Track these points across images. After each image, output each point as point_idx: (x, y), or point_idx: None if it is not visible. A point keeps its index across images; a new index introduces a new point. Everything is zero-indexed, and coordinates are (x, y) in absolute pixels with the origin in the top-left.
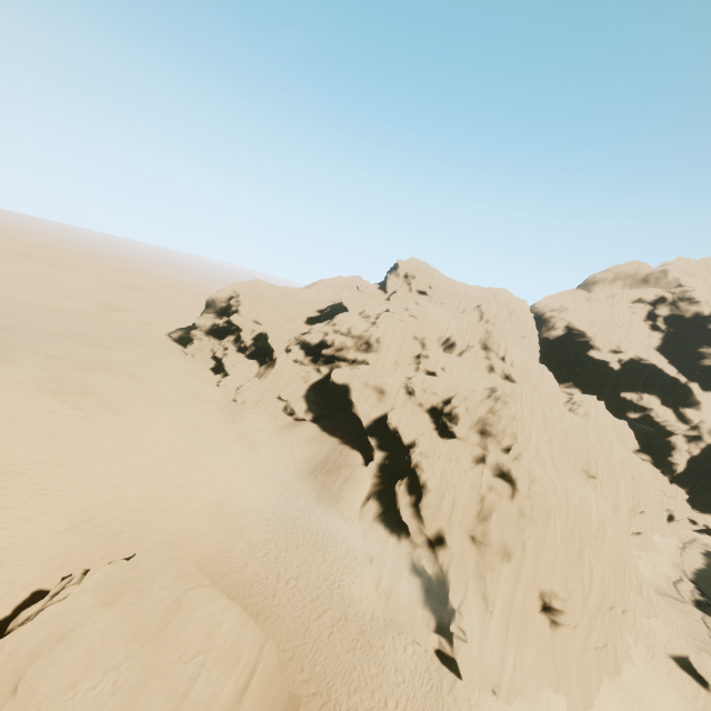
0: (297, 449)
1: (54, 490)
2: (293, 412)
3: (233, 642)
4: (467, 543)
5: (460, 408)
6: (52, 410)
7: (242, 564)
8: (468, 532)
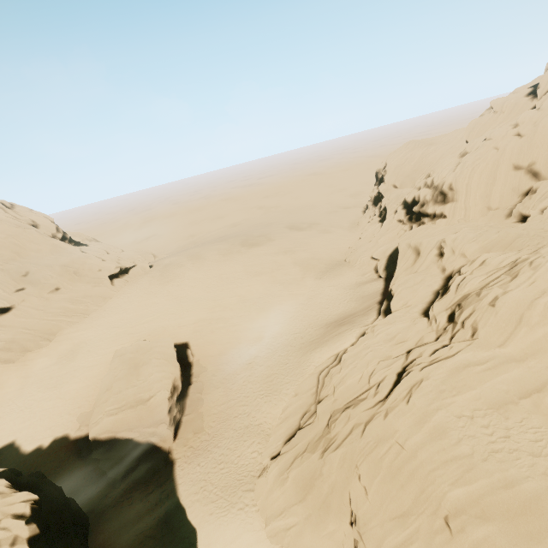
0: (345, 302)
1: (190, 310)
2: (377, 270)
3: (152, 383)
4: (323, 419)
5: (454, 278)
6: (218, 275)
7: (234, 363)
8: (331, 411)
